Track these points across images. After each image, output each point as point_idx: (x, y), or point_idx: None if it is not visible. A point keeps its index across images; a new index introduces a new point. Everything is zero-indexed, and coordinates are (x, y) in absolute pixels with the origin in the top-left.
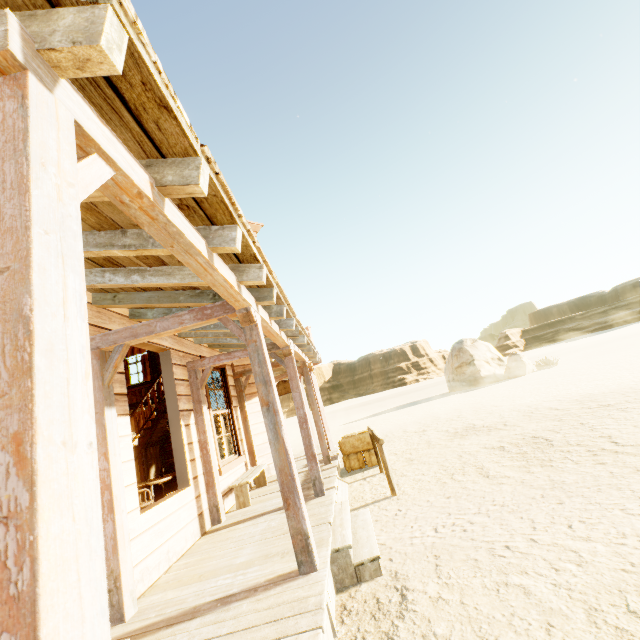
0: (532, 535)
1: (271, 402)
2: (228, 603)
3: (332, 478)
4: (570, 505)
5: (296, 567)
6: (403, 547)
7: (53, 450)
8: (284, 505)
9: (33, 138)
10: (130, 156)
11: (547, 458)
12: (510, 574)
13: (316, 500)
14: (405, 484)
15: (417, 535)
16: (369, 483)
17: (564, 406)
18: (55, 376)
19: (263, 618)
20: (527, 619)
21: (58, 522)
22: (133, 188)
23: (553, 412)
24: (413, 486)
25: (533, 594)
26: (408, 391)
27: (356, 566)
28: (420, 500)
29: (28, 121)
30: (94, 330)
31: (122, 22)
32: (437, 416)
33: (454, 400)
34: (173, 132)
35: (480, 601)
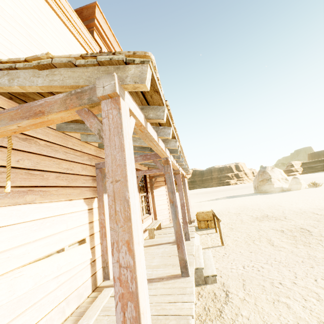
0: (294, 280)
1: (174, 201)
2: (151, 282)
3: (193, 232)
4: (317, 269)
5: (179, 273)
6: (227, 272)
7: (136, 246)
8: (177, 247)
9: (123, 126)
10: (139, 110)
11: (307, 241)
12: (280, 296)
13: (186, 242)
14: (228, 241)
15: (234, 268)
16: (210, 237)
17: (322, 213)
18: (135, 220)
19: (167, 292)
20: (287, 319)
21: (139, 270)
22: (139, 123)
23: (314, 215)
24: (232, 242)
25: (291, 308)
26: (231, 189)
27: (205, 277)
28: (236, 250)
29: (122, 120)
30: (99, 159)
31: (151, 68)
32: (247, 206)
33: (257, 198)
34: (156, 98)
35: (264, 305)
